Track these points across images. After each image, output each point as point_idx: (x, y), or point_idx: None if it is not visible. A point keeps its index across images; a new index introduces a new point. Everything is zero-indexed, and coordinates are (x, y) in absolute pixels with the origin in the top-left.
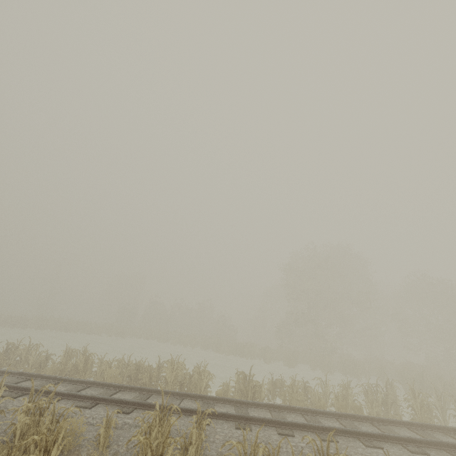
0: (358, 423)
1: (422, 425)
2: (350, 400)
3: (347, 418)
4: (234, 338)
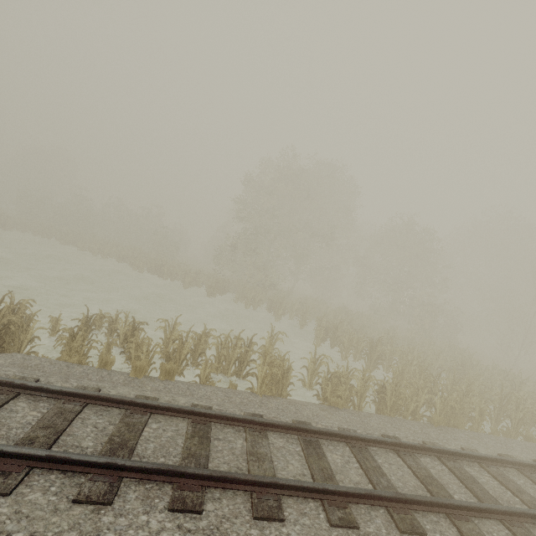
0: (99, 408)
1: (214, 415)
2: (183, 354)
3: (83, 399)
4: (173, 255)
